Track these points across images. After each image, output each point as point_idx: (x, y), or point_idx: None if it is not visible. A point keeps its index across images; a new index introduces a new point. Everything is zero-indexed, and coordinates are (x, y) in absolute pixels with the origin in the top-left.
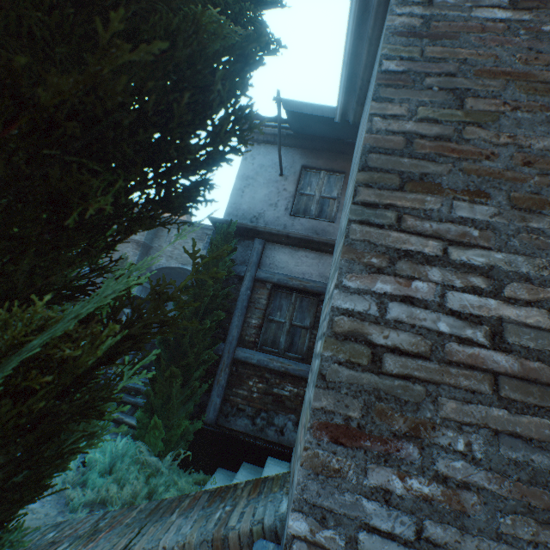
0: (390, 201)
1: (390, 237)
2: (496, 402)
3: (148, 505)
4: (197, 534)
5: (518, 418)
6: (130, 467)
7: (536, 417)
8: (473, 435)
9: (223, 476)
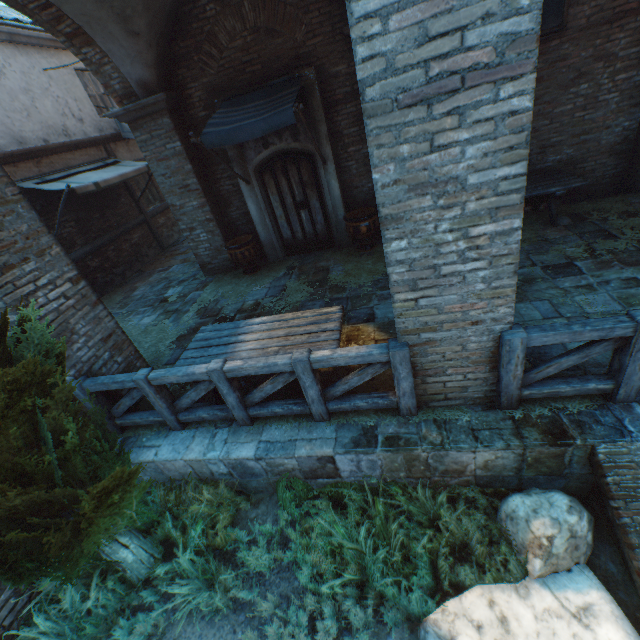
0: (6, 281)
1: (19, 293)
2: (79, 311)
3: None
4: None
5: (84, 310)
6: None
7: (86, 307)
8: (81, 322)
9: None
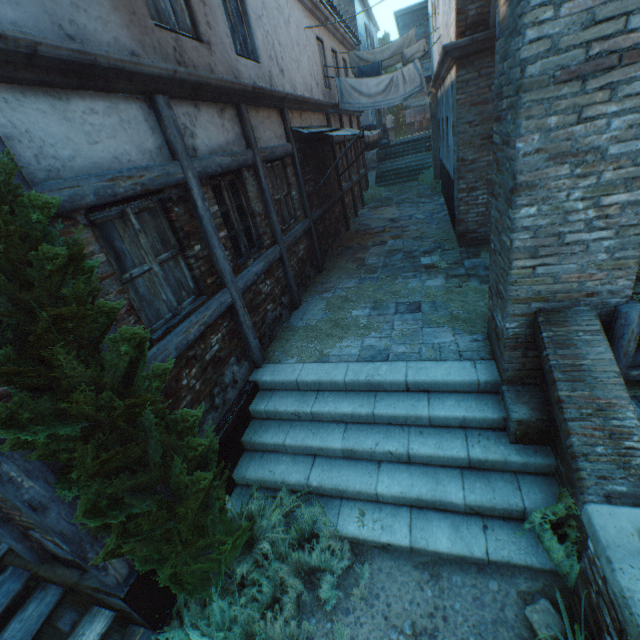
0: None
1: None
2: None
3: (566, 388)
4: (606, 342)
5: None
6: (246, 602)
7: None
8: None
9: (255, 465)
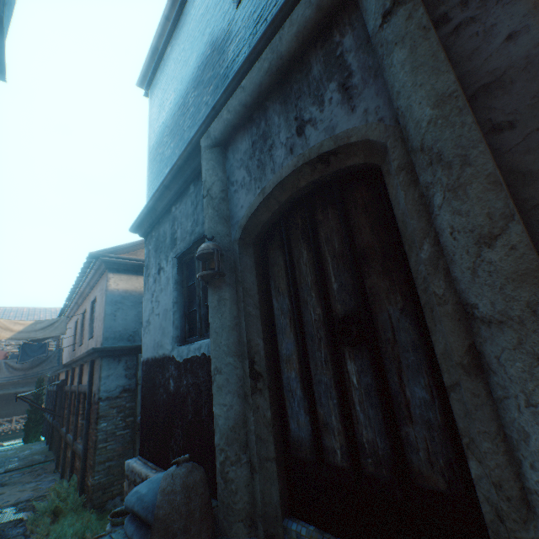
0: None
1: None
2: None
3: None
4: None
5: None
6: None
7: None
8: None
9: None
